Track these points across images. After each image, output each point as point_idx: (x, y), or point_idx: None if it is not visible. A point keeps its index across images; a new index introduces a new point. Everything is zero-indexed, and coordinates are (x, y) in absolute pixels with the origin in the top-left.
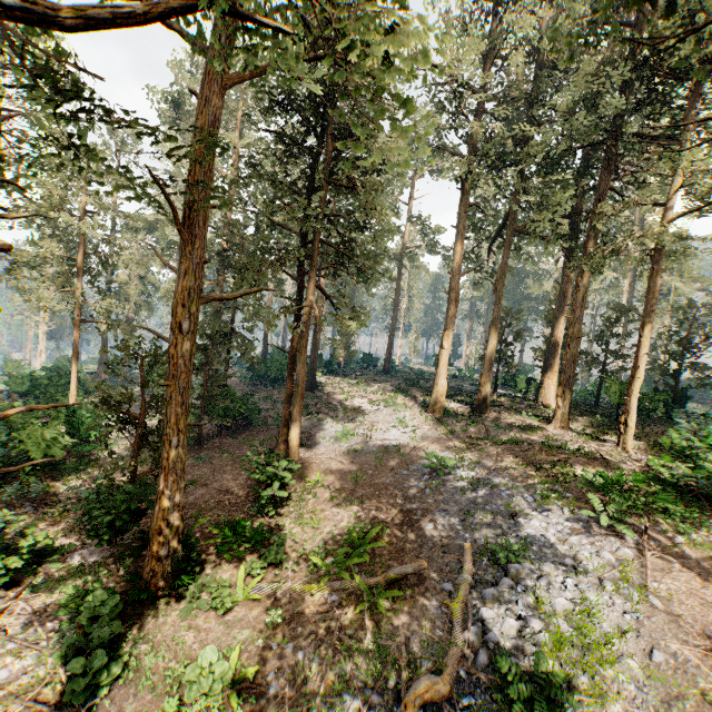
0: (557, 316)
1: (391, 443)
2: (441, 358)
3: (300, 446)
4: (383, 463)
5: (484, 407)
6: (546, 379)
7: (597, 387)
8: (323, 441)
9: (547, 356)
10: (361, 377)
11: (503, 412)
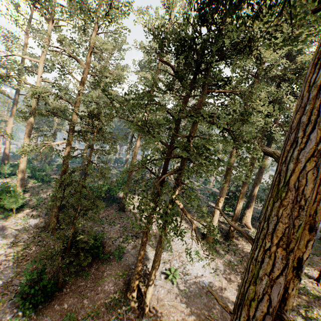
0: (257, 183)
1: (202, 281)
2: (216, 212)
3: (143, 286)
4: (212, 312)
5: (232, 237)
6: (248, 212)
7: (261, 212)
8: (156, 277)
9: (249, 201)
10: (144, 193)
11: (238, 237)
